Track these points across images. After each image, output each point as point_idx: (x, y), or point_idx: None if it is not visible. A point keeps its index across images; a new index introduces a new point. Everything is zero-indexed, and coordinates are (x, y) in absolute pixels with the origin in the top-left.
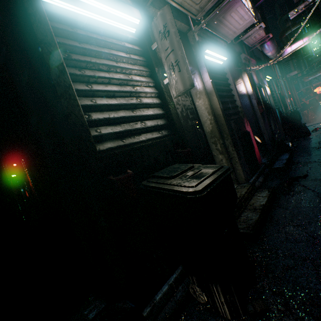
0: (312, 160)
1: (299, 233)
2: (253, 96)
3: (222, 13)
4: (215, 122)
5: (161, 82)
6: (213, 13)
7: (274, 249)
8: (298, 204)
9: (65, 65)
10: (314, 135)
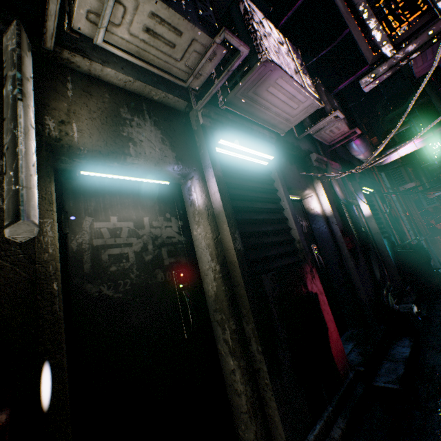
0: None
1: None
2: (333, 219)
3: (250, 86)
4: (224, 278)
5: None
6: (221, 80)
7: None
8: None
9: None
10: None
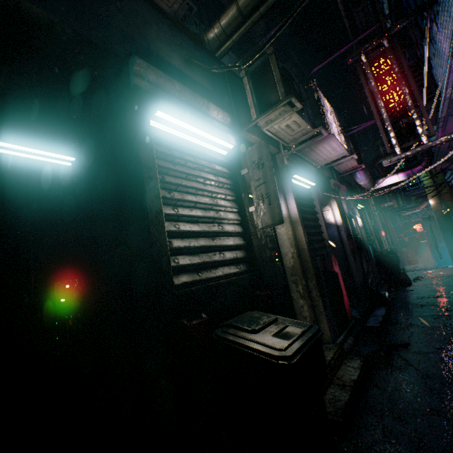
0: (414, 322)
1: (400, 430)
2: (342, 228)
3: (314, 143)
4: (299, 257)
5: (247, 208)
6: (306, 144)
7: (369, 450)
8: (398, 386)
9: (160, 189)
10: (415, 286)
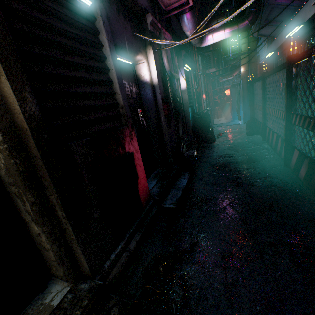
0: (209, 195)
1: None
2: (158, 88)
3: None
4: (12, 150)
5: None
6: None
7: None
8: None
9: None
10: (217, 143)
